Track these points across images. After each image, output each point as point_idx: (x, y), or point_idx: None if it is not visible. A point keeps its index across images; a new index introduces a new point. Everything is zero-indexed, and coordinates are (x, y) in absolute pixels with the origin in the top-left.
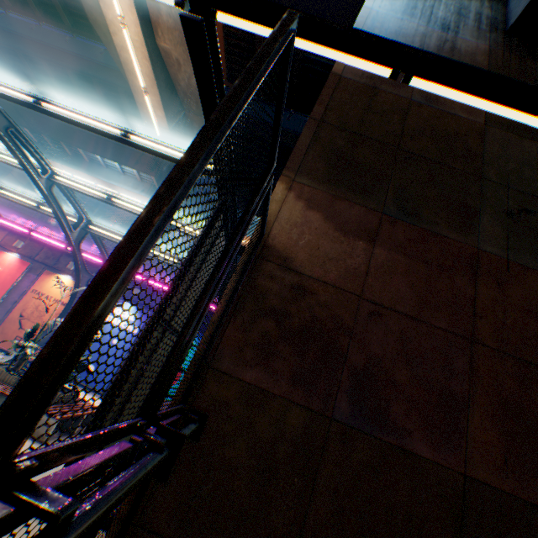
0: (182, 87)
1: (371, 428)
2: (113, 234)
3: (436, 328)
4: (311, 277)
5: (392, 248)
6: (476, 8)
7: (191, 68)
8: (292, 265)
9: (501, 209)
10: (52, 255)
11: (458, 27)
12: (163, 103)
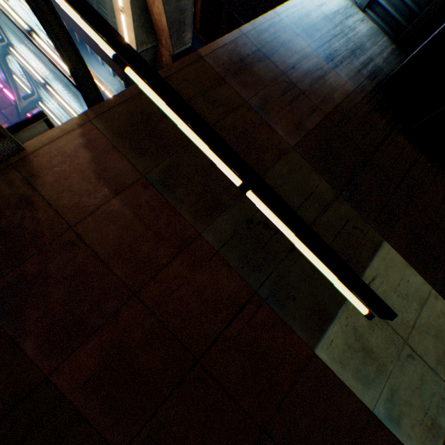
0: (156, 20)
1: (3, 318)
2: (56, 117)
3: (115, 274)
4: (44, 197)
5: (129, 204)
6: (373, 54)
7: (161, 6)
8: (36, 181)
9: (247, 215)
10: (17, 114)
11: (343, 62)
12: (135, 27)
